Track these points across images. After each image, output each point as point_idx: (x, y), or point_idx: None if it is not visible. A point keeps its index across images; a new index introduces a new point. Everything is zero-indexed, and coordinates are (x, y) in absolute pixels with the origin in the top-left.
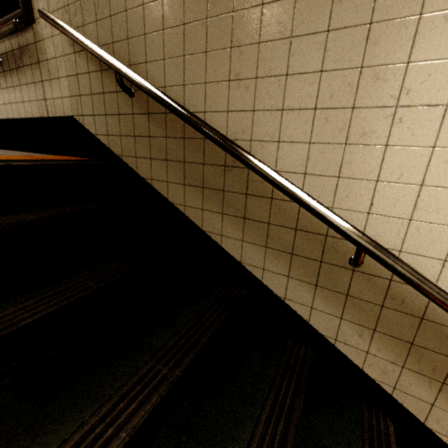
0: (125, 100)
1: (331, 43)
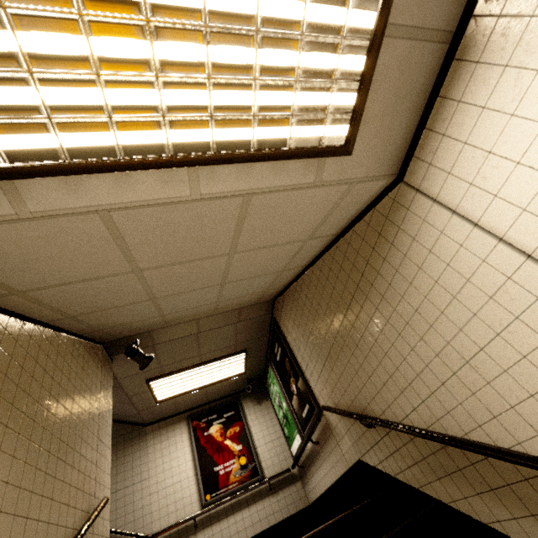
0: (373, 431)
1: (418, 353)
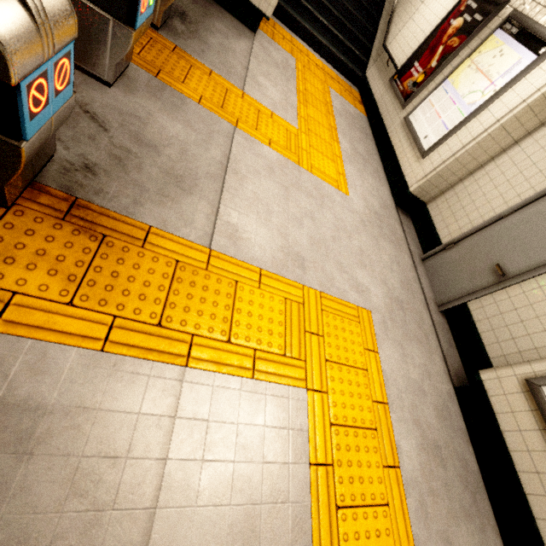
0: None
1: None
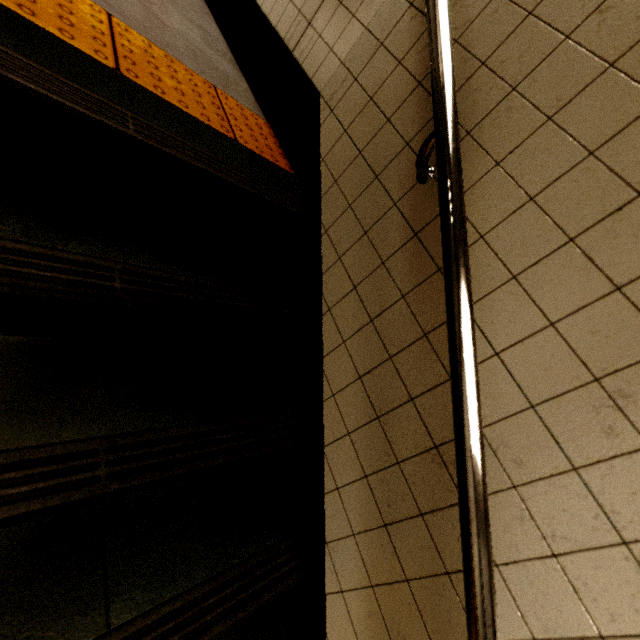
0: (406, 172)
1: None
